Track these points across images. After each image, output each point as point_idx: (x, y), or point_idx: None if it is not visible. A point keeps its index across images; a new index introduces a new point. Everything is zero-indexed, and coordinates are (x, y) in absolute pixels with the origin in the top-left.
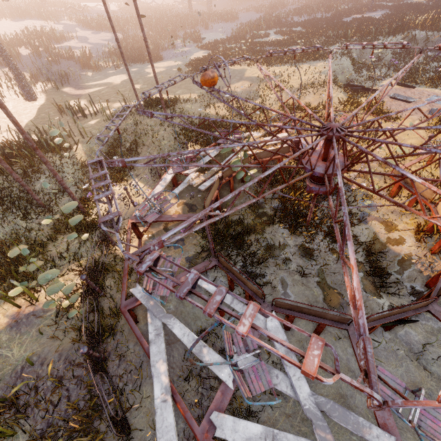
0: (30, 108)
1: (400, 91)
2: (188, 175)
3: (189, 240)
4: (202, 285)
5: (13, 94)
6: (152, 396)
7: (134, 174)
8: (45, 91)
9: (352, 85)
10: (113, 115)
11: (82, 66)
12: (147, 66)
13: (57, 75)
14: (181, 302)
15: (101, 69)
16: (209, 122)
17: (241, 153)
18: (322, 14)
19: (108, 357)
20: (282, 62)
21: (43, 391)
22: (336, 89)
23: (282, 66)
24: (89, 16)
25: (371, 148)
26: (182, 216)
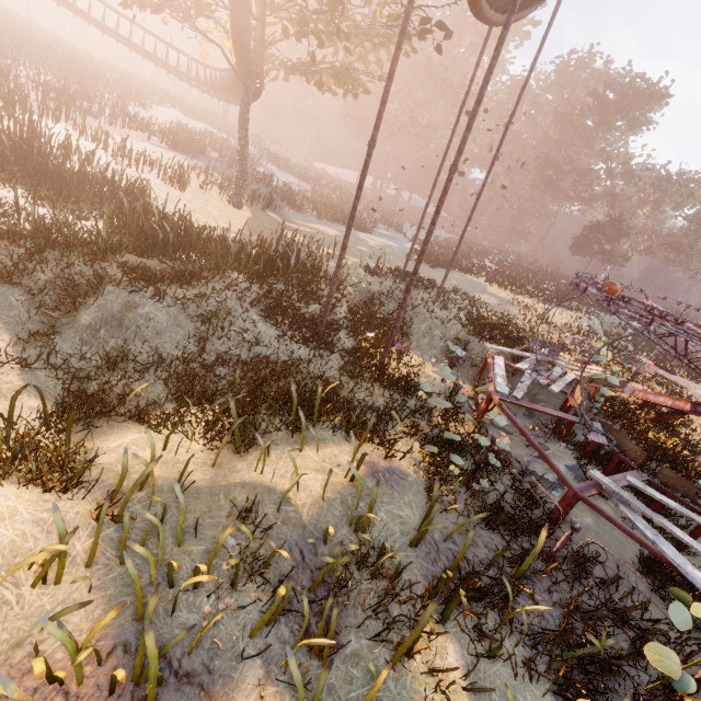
0: (238, 215)
1: (662, 373)
2: (522, 370)
3: (551, 445)
4: (656, 496)
5: (211, 190)
6: (656, 624)
7: (406, 345)
8: (248, 205)
9: (615, 347)
10: (365, 268)
11: (282, 198)
12: (357, 232)
13: (256, 194)
14: (597, 517)
15: (300, 211)
16: (493, 322)
17: (616, 368)
18: (525, 264)
19: (552, 559)
20: (527, 294)
21: (489, 580)
22: (602, 344)
23: (527, 298)
24: (270, 151)
25: (686, 418)
26: (557, 412)
